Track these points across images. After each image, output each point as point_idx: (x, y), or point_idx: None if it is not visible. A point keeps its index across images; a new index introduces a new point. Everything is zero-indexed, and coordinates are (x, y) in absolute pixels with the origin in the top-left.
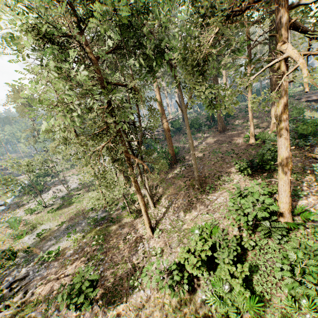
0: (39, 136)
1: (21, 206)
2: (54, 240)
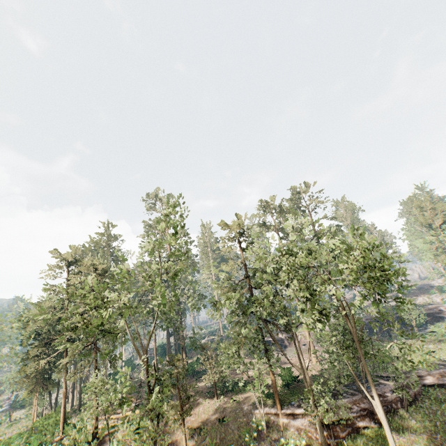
0: None
1: None
2: None
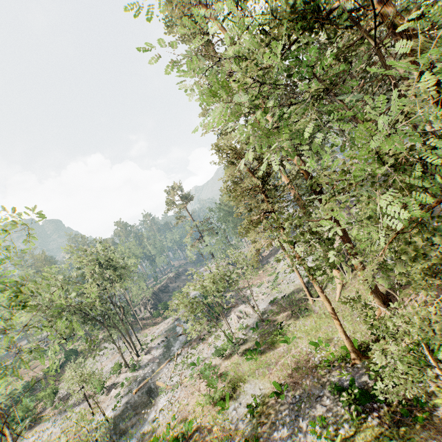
0: (202, 239)
1: (203, 338)
2: (284, 431)
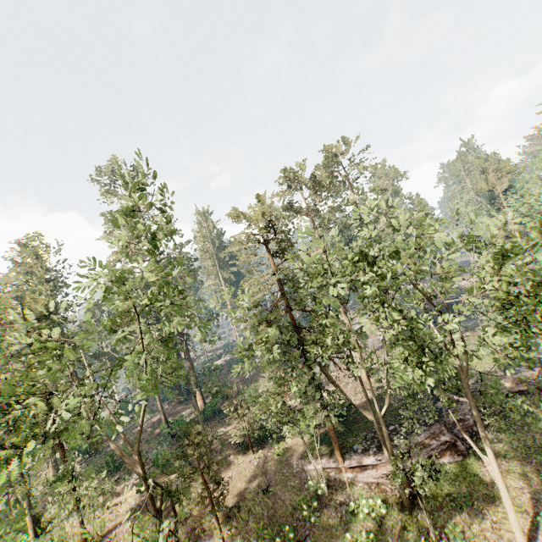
0: None
1: None
2: None
